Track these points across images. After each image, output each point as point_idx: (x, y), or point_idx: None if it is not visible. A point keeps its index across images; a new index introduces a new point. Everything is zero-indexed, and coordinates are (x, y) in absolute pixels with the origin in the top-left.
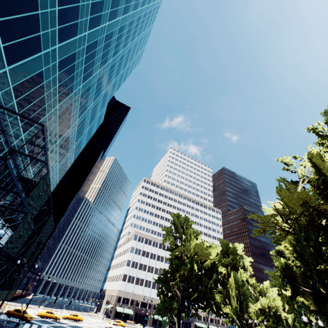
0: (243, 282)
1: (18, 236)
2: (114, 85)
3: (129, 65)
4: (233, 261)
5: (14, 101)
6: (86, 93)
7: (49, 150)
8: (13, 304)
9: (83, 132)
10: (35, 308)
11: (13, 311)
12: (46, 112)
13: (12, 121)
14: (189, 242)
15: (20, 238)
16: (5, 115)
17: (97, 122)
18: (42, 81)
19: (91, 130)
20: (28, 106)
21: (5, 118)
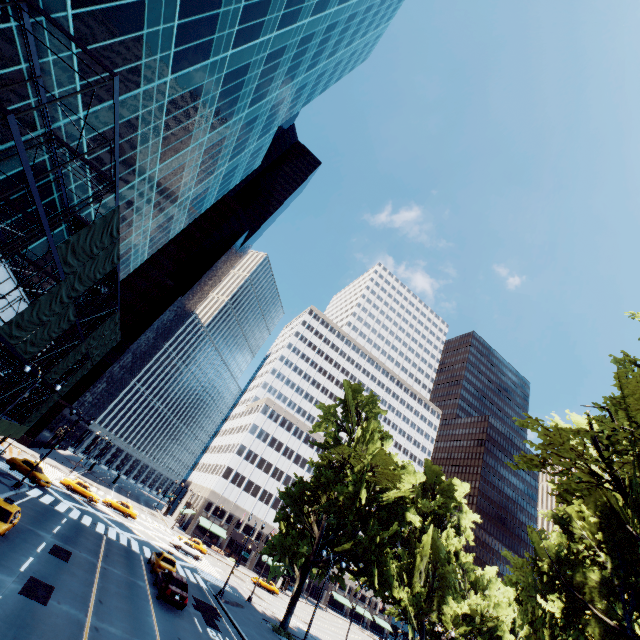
0: (448, 553)
1: (38, 322)
2: (300, 90)
3: (343, 58)
4: (440, 510)
5: (69, 11)
6: (237, 77)
7: (137, 179)
8: (31, 452)
9: (214, 172)
10: (65, 471)
11: (20, 462)
12: (142, 81)
13: (58, 64)
14: (364, 443)
15: (41, 327)
16: (43, 39)
17: (248, 163)
18: None
19: (233, 176)
20: (101, 43)
21: (44, 48)
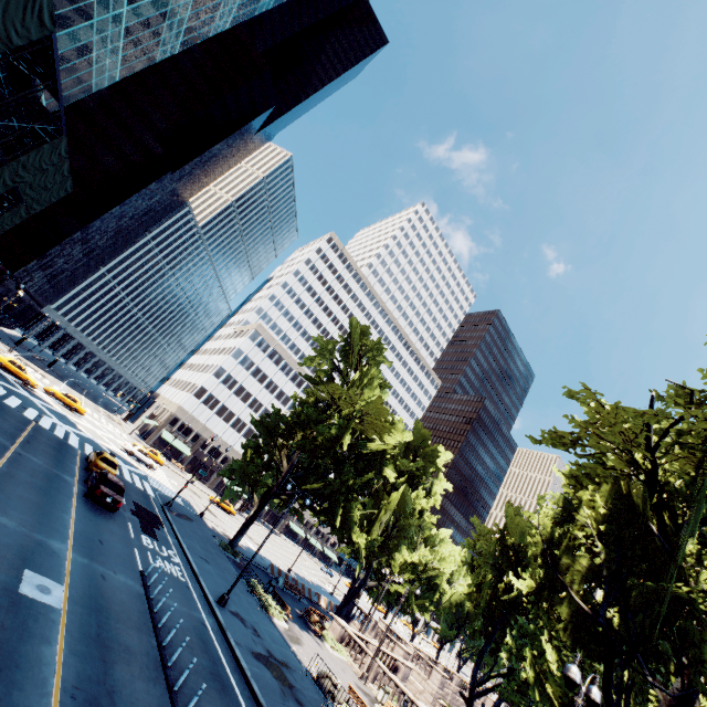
0: (413, 510)
1: None
2: None
3: None
4: (417, 471)
5: None
6: None
7: None
8: None
9: None
10: (1, 348)
11: None
12: None
13: None
14: (360, 387)
15: None
16: None
17: None
18: None
19: None
20: None
21: None
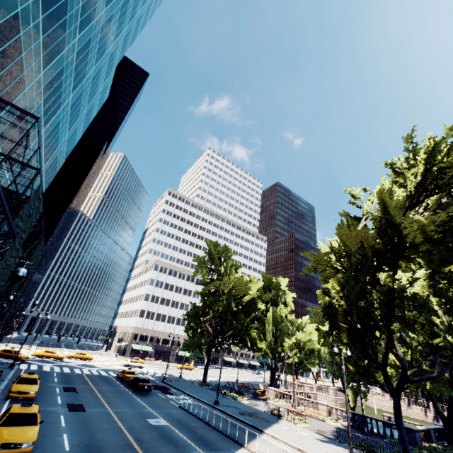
0: (282, 318)
1: (5, 266)
2: (127, 36)
3: (152, 0)
4: (274, 297)
5: None
6: (84, 50)
7: (31, 145)
8: None
9: (78, 116)
10: (26, 348)
11: (0, 352)
12: (26, 84)
13: None
14: (227, 276)
15: (7, 268)
16: None
17: (99, 99)
18: (17, 32)
19: (91, 112)
20: None
21: None
